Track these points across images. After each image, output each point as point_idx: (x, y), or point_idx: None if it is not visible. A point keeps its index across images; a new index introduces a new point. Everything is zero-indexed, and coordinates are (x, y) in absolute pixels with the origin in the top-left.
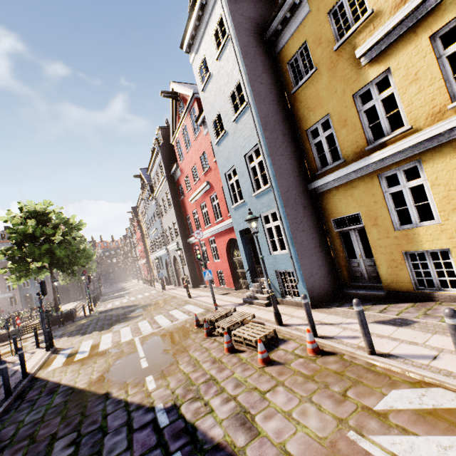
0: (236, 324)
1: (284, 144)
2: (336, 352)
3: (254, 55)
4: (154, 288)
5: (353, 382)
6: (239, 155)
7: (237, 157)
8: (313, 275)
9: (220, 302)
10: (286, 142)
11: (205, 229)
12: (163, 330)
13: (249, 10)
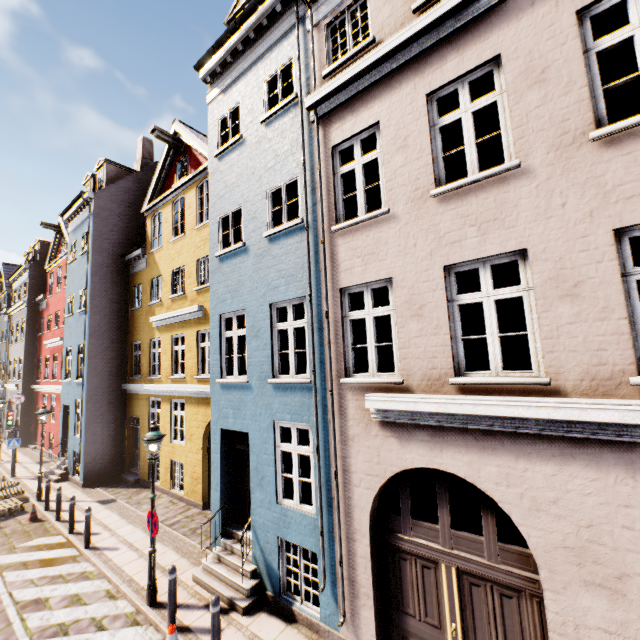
0: (1, 498)
1: (110, 349)
2: (47, 520)
3: (106, 273)
4: None
5: (27, 536)
6: (76, 341)
7: (75, 342)
8: (96, 460)
9: (24, 473)
10: (112, 348)
11: (51, 383)
12: None
13: (116, 234)
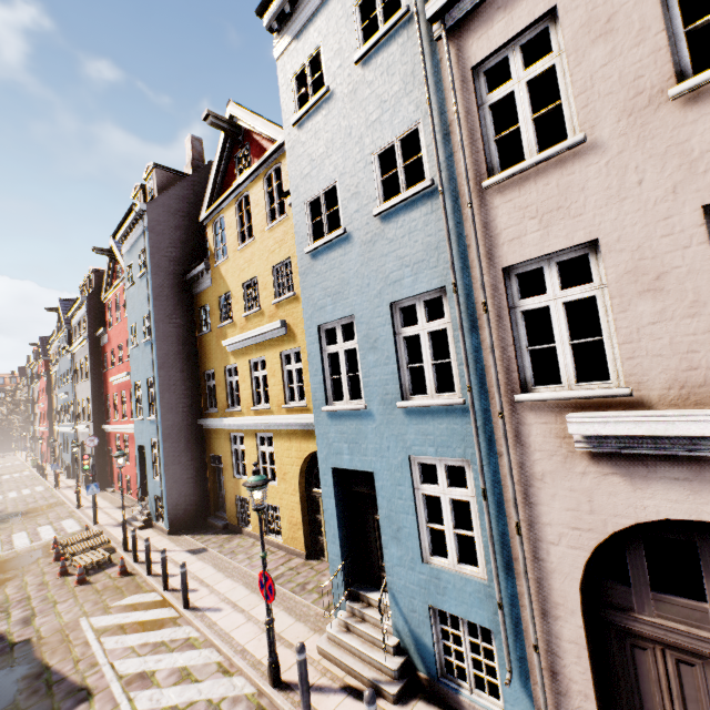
0: (88, 549)
1: (181, 381)
2: (137, 573)
3: (169, 295)
4: (44, 482)
5: (119, 593)
6: (144, 375)
7: (143, 375)
8: (179, 504)
9: (106, 519)
10: (183, 379)
11: (122, 422)
12: (13, 554)
13: (174, 250)
